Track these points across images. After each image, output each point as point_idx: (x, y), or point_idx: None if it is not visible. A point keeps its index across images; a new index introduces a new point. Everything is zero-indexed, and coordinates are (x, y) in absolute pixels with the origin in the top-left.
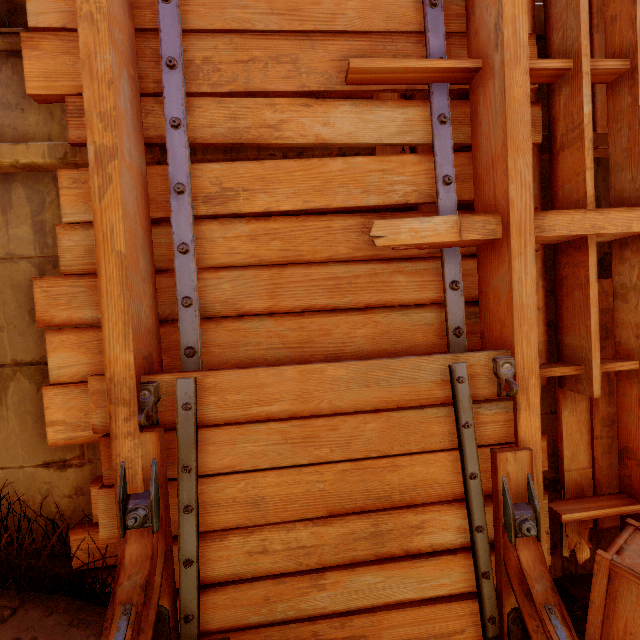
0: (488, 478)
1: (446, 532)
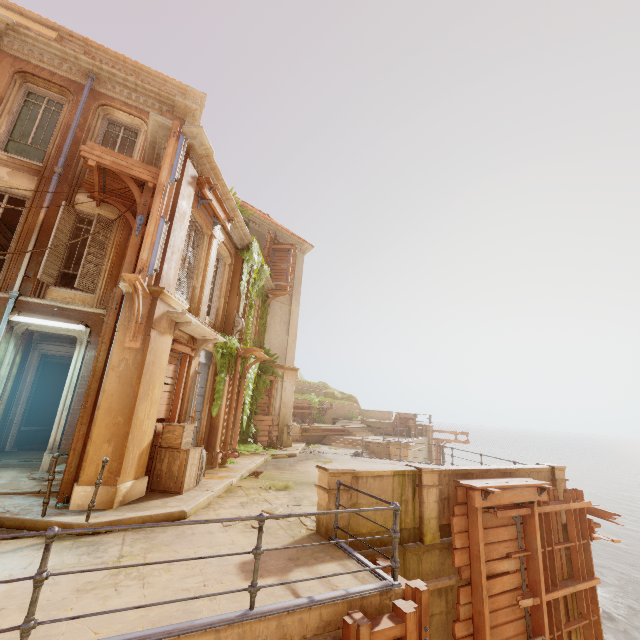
0: None
1: None
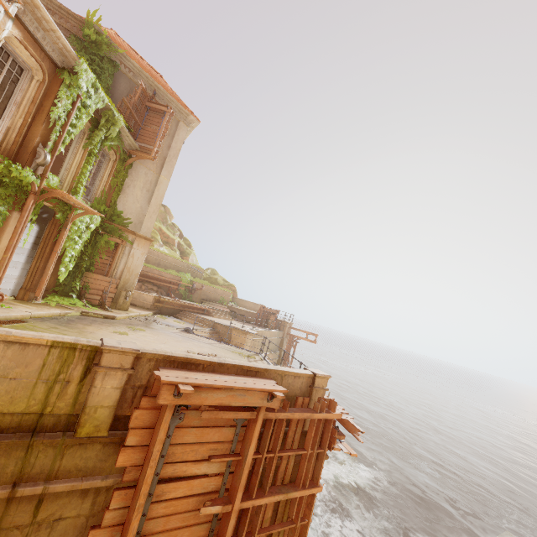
0: None
1: None
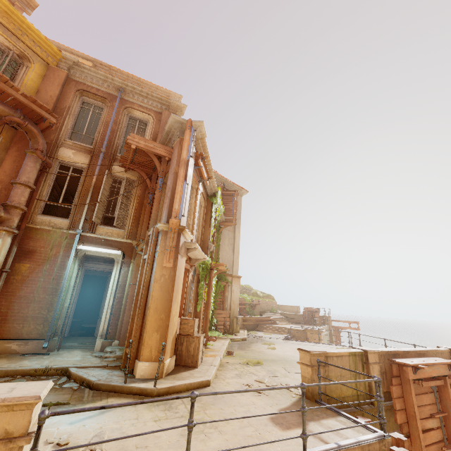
0: None
1: None
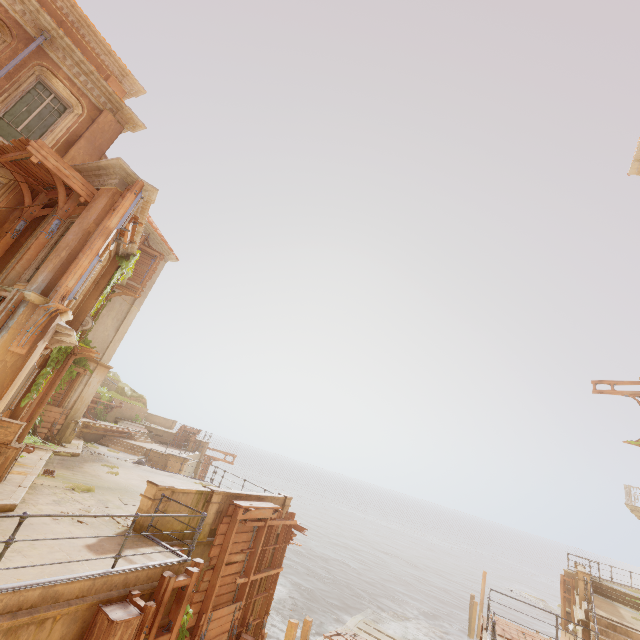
0: (233, 625)
1: (225, 637)
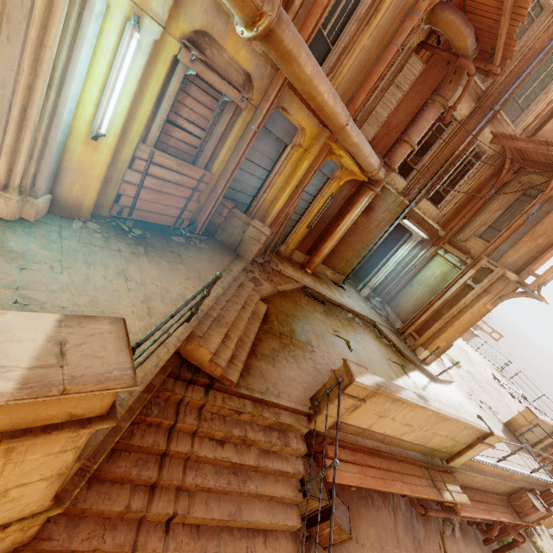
0: None
1: None
